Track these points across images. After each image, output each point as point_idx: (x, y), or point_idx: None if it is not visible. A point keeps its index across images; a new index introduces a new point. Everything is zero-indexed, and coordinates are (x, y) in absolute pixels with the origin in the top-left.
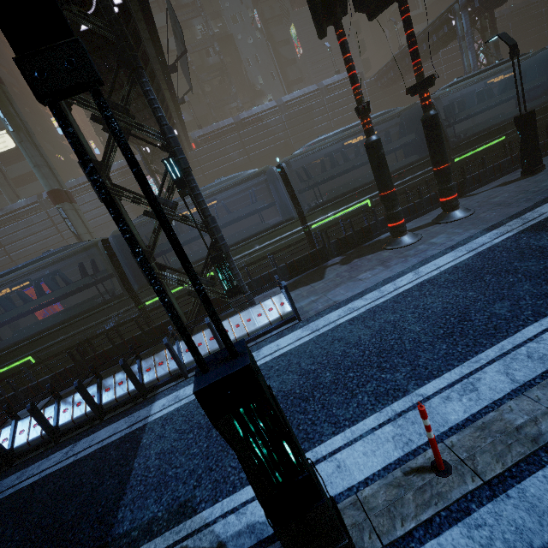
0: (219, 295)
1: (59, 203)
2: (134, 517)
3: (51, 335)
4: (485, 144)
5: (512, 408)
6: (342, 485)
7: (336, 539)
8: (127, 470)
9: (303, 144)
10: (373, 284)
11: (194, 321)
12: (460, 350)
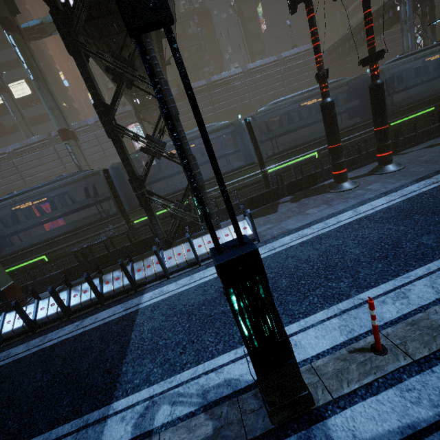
0: (193, 219)
1: (66, 140)
2: (135, 371)
3: (61, 240)
4: (418, 112)
5: (437, 311)
6: (299, 358)
7: (299, 390)
8: (126, 339)
9: (261, 105)
10: (319, 218)
11: (173, 237)
12: (393, 269)
